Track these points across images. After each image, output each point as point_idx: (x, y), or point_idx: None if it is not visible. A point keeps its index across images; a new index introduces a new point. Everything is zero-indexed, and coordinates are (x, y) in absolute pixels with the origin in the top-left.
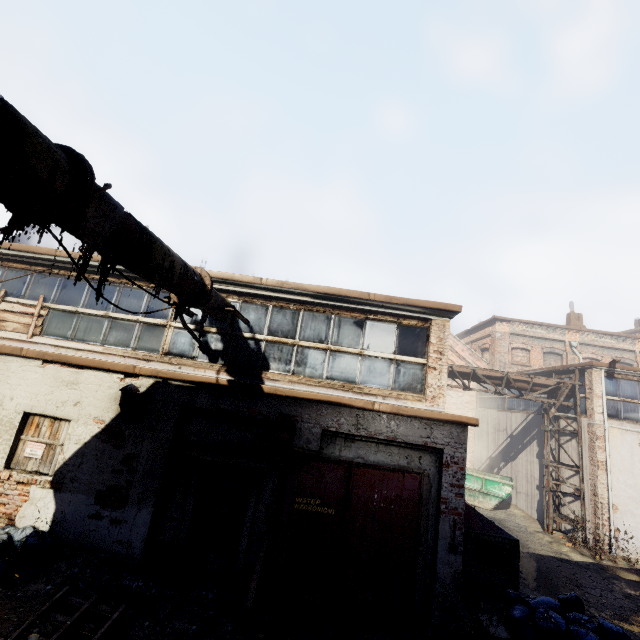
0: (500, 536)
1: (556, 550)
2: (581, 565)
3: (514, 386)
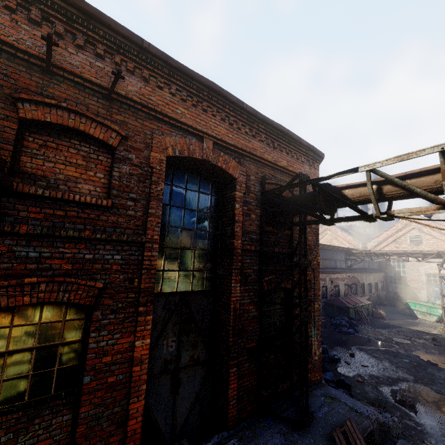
0: (343, 305)
1: (428, 330)
2: (427, 333)
3: (411, 256)
